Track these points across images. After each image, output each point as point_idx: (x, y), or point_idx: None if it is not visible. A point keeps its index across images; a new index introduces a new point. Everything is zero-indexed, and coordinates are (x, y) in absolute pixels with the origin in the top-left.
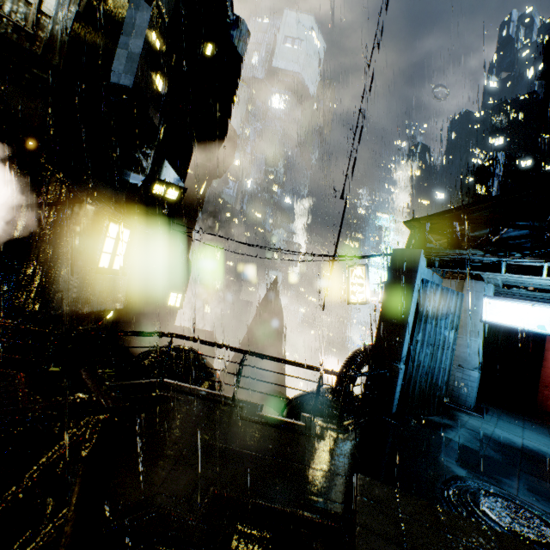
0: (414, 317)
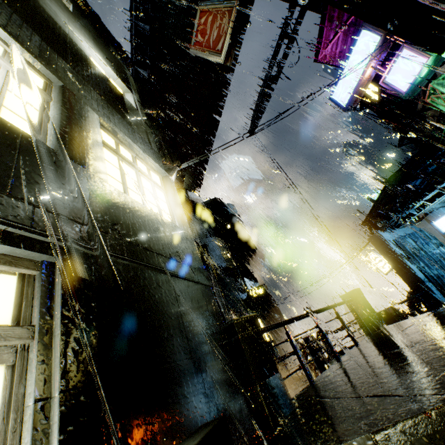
0: (408, 258)
